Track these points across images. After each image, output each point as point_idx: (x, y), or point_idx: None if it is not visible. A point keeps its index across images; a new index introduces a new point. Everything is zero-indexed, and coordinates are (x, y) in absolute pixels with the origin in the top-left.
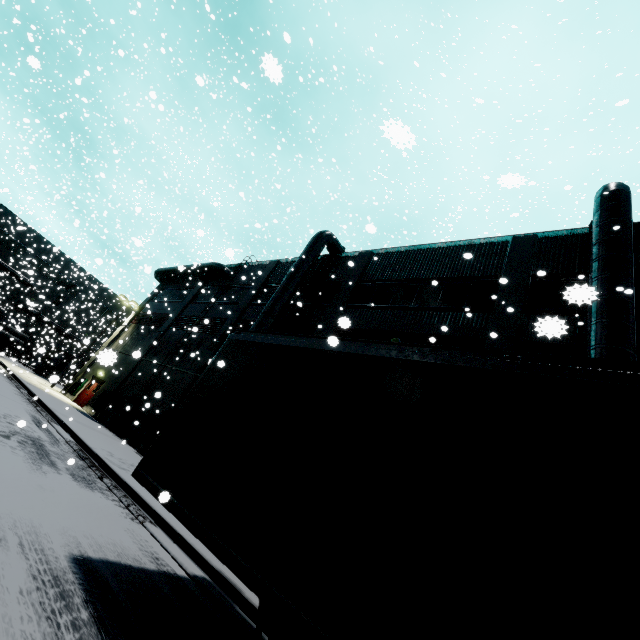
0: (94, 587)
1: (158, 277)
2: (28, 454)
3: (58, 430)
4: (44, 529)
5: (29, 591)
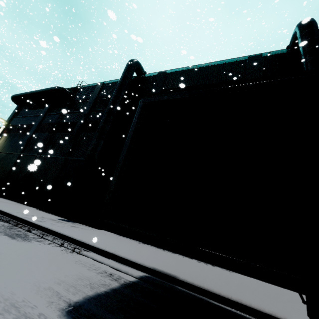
0: None
1: (15, 101)
2: None
3: None
4: (17, 297)
5: None
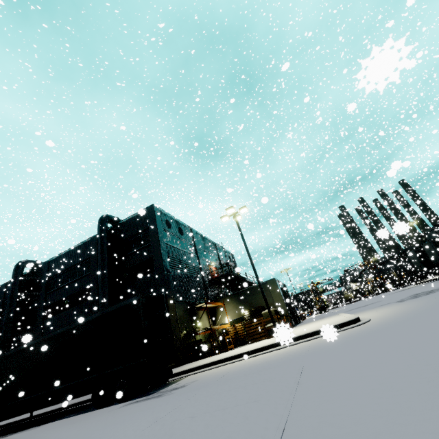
0: None
1: None
2: None
3: None
4: None
5: None
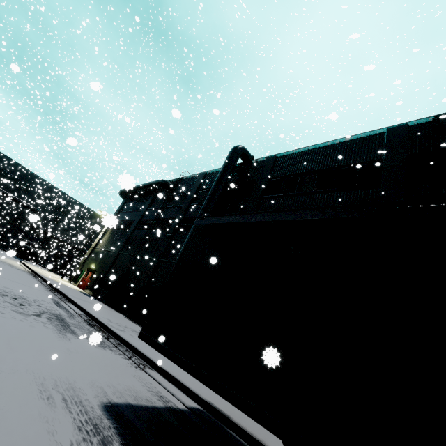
0: (125, 430)
1: (122, 195)
2: (55, 327)
3: (71, 307)
4: (78, 385)
5: (77, 443)
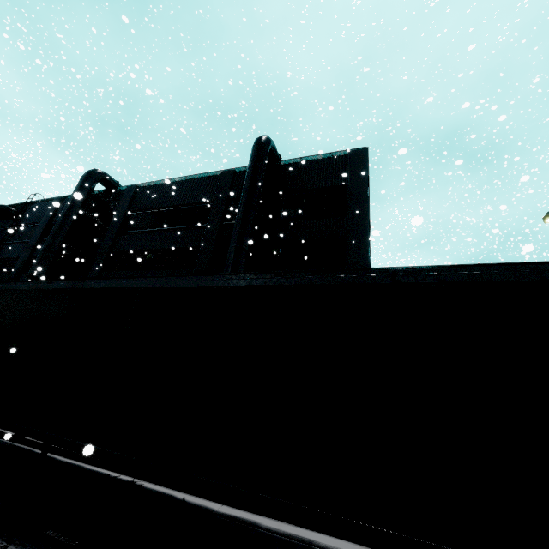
0: None
1: None
2: None
3: None
4: None
5: None
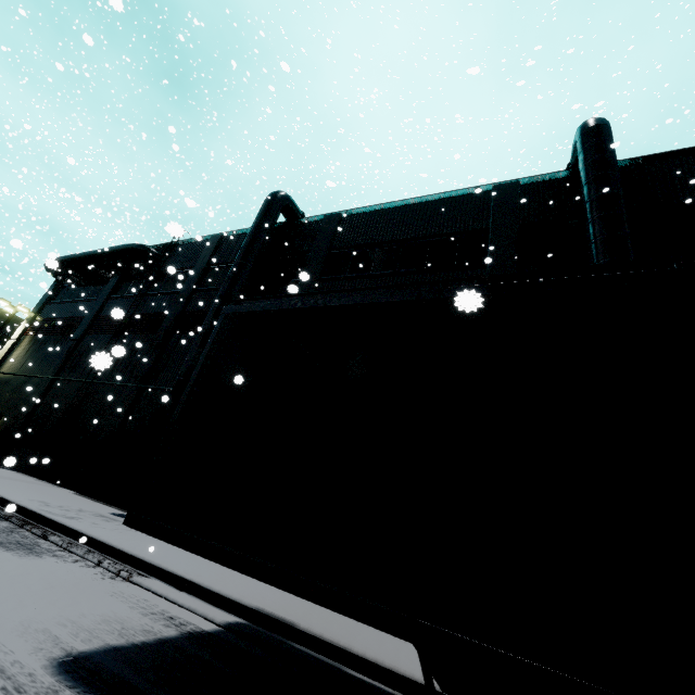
0: None
1: (52, 270)
2: None
3: None
4: None
5: None
